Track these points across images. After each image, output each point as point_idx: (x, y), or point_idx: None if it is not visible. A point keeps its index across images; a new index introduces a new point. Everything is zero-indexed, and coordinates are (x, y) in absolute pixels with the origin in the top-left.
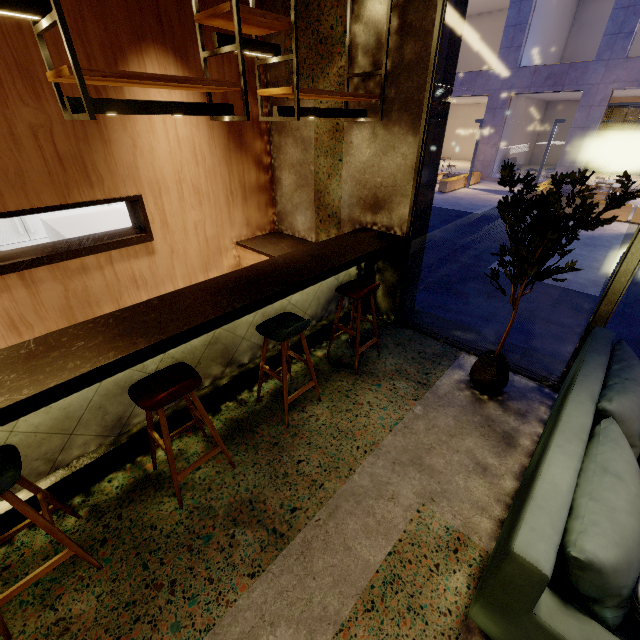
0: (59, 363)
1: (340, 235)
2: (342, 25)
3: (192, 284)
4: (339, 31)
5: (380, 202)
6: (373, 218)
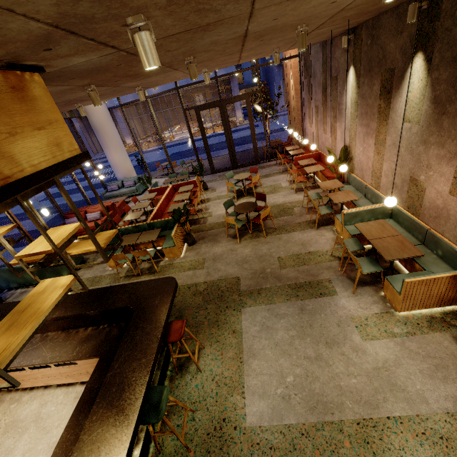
0: (11, 308)
1: None
2: None
3: None
4: None
5: None
6: None
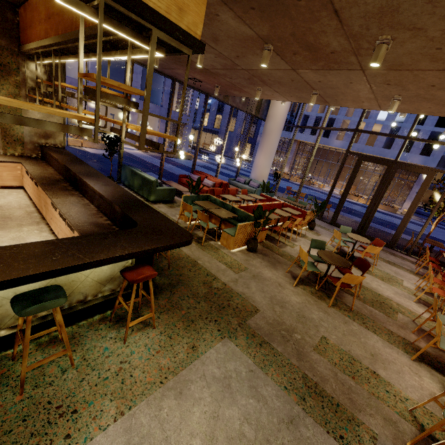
0: (97, 175)
1: (45, 148)
2: (16, 65)
3: (64, 163)
4: (14, 66)
5: (49, 135)
6: (46, 141)
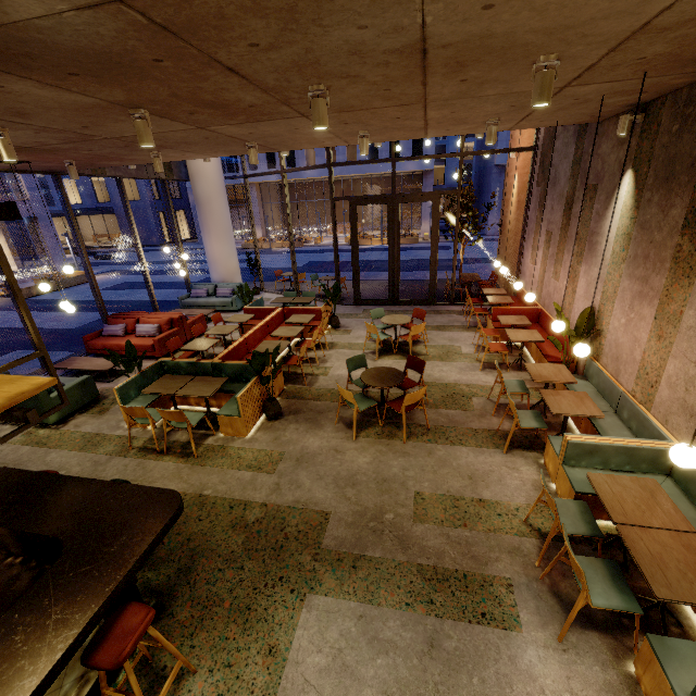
0: None
1: None
2: None
3: None
4: None
5: None
6: None
